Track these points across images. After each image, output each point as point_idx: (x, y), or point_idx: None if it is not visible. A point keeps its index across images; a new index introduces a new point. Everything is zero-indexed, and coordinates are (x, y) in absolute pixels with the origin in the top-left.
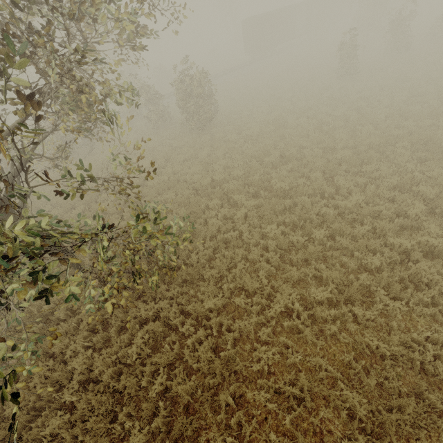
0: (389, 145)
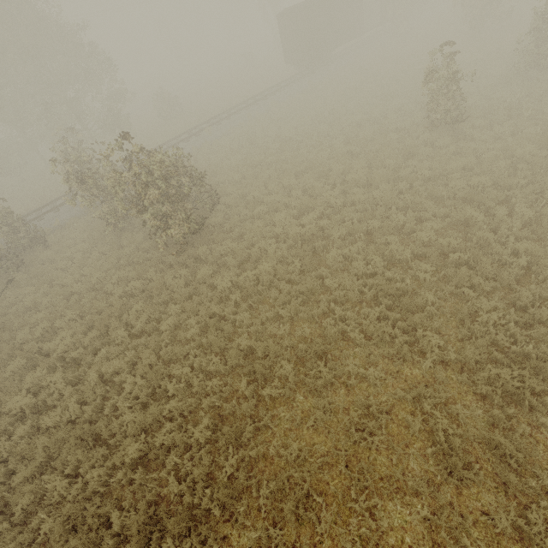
0: (542, 374)
